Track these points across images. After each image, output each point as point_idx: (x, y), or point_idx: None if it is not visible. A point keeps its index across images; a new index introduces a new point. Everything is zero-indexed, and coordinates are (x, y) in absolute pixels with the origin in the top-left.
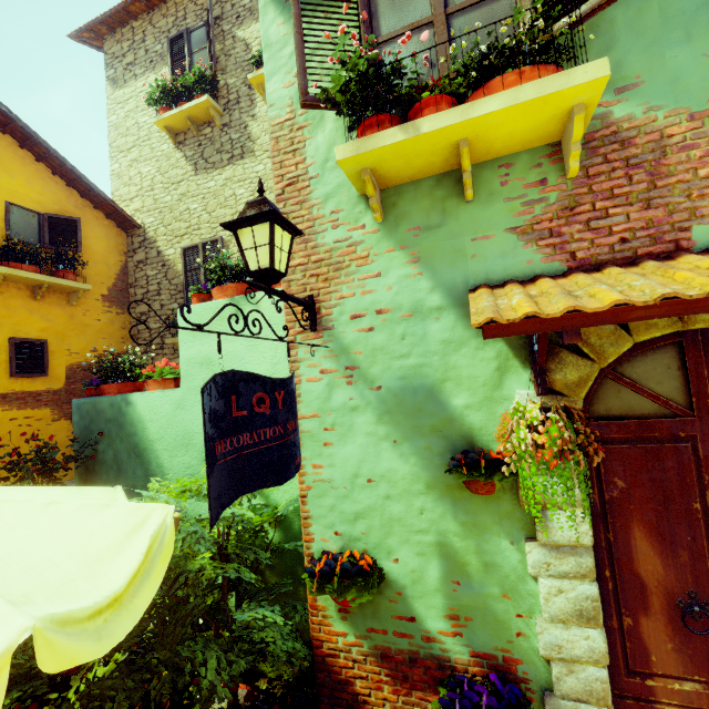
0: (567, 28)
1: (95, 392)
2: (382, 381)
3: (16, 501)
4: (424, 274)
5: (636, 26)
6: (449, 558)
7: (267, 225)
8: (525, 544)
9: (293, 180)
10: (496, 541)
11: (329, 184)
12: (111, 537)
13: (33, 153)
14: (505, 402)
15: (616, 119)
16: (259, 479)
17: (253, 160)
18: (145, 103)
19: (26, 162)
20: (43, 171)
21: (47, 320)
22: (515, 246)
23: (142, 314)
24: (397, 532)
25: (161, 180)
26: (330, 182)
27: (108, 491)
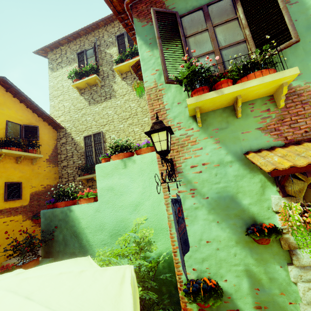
0: (272, 55)
1: (52, 206)
2: (208, 195)
3: (65, 272)
4: (222, 147)
5: (295, 54)
6: (251, 277)
7: (165, 132)
8: (288, 267)
9: (158, 110)
10: (273, 266)
11: (175, 112)
12: (115, 287)
13: (19, 99)
14: (267, 201)
15: (294, 86)
16: (184, 249)
17: (115, 99)
18: (66, 77)
19: (15, 103)
20: (23, 106)
21: (22, 172)
22: (261, 135)
23: (64, 166)
24: (224, 266)
25: (73, 108)
26: (175, 111)
27: (86, 259)
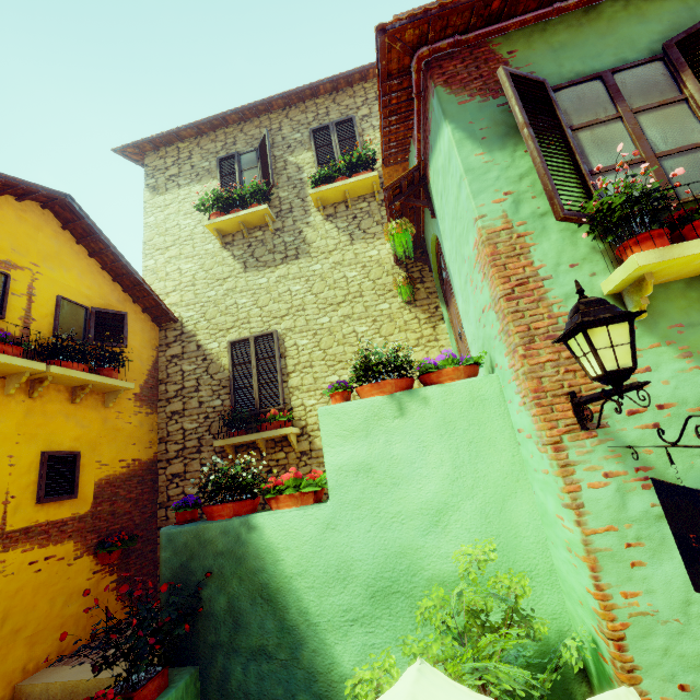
0: None
1: (190, 516)
2: (687, 482)
3: None
4: None
5: None
6: None
7: (625, 324)
8: None
9: (522, 280)
10: None
11: (566, 285)
12: None
13: (87, 248)
14: None
15: None
16: None
17: (308, 260)
18: (189, 208)
19: (79, 256)
20: (94, 265)
21: (81, 426)
22: None
23: (174, 413)
24: None
25: (204, 275)
26: (567, 283)
27: (431, 671)
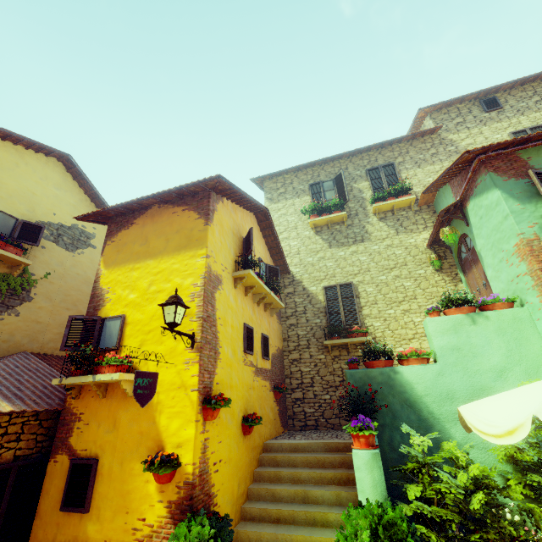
0: None
1: (357, 366)
2: None
3: None
4: None
5: None
6: None
7: None
8: None
9: None
10: None
11: None
12: None
13: (263, 234)
14: None
15: None
16: None
17: (370, 243)
18: (293, 211)
19: (261, 238)
20: (264, 242)
21: (266, 324)
22: None
23: (291, 325)
24: None
25: (305, 249)
26: None
27: None
